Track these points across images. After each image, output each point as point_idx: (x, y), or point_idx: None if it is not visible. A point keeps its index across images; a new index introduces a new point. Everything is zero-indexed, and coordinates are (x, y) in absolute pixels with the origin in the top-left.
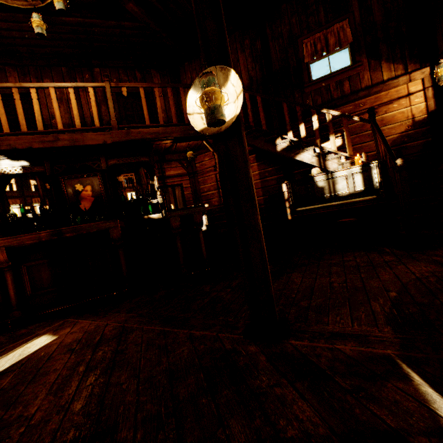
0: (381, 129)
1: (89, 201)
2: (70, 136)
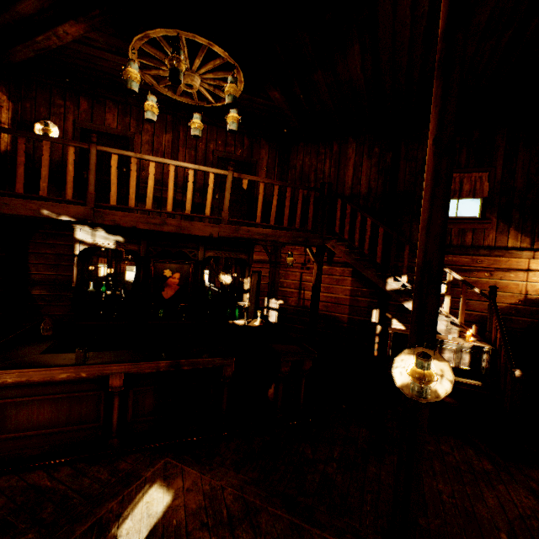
0: None
1: (173, 289)
2: (178, 222)
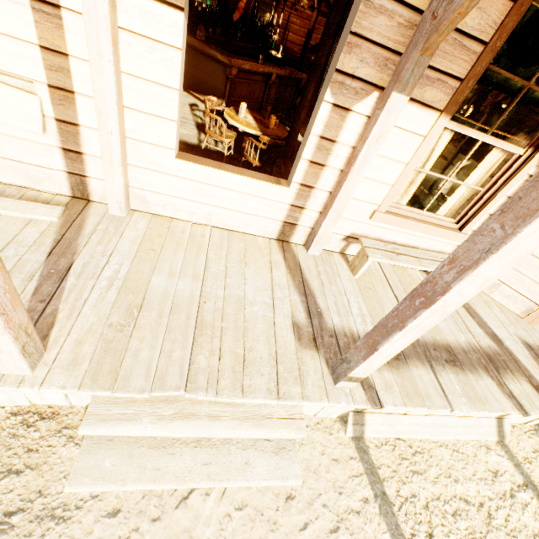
0: None
1: (240, 13)
2: None
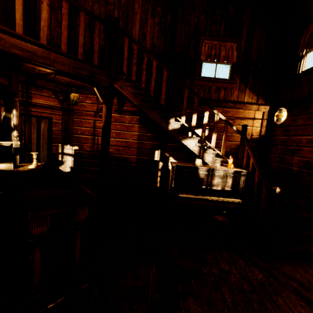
0: (233, 134)
1: None
2: None
